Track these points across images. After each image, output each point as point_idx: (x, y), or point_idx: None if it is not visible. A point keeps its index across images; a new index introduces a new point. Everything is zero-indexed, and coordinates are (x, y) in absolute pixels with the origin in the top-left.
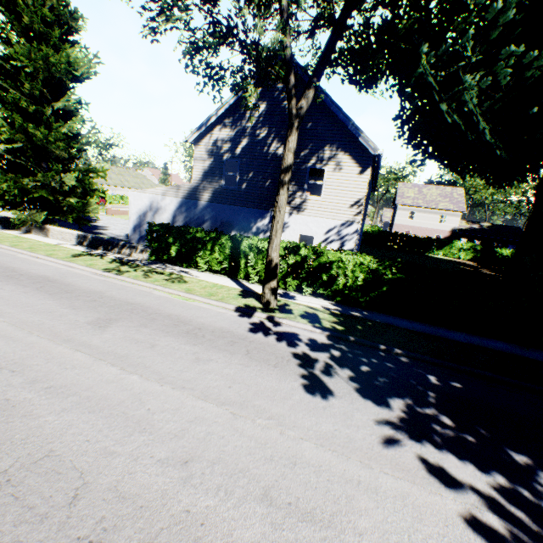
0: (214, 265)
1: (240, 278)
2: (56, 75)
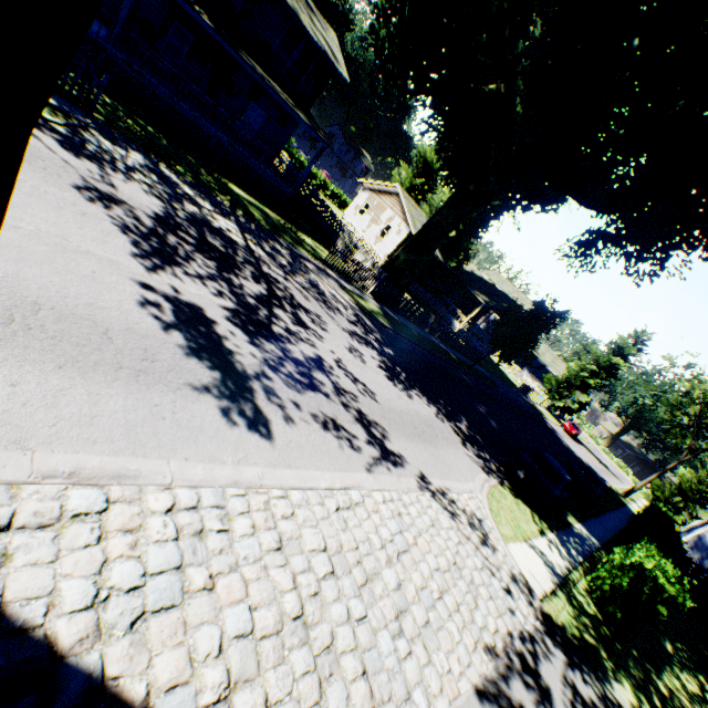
0: None
1: None
2: None
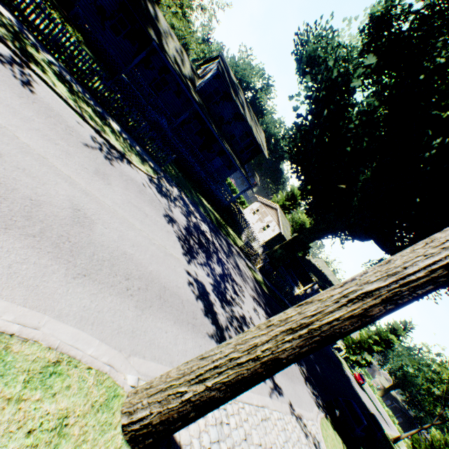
0: None
1: None
2: None
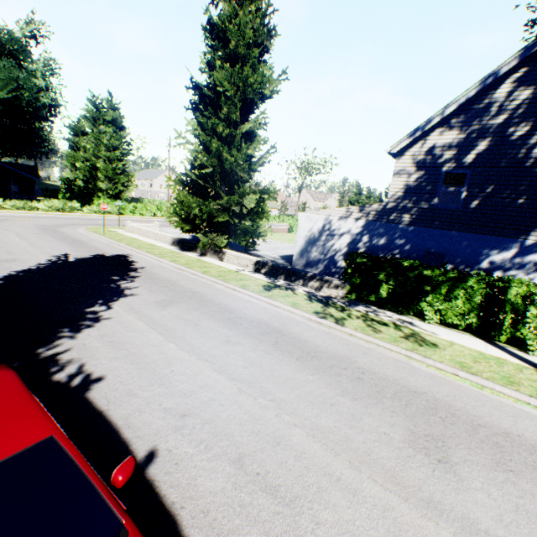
0: (449, 317)
1: (488, 338)
2: (248, 97)
